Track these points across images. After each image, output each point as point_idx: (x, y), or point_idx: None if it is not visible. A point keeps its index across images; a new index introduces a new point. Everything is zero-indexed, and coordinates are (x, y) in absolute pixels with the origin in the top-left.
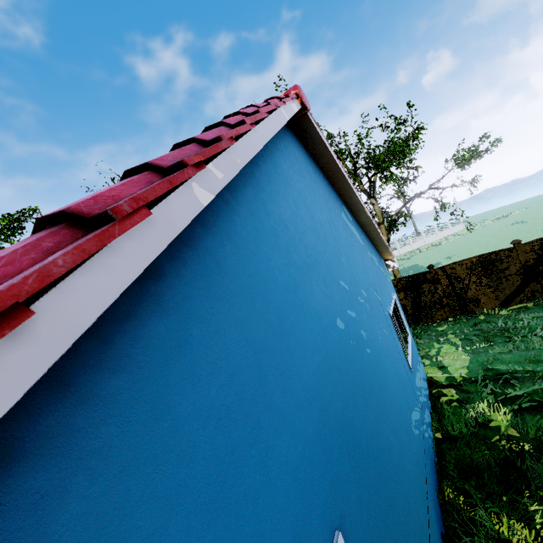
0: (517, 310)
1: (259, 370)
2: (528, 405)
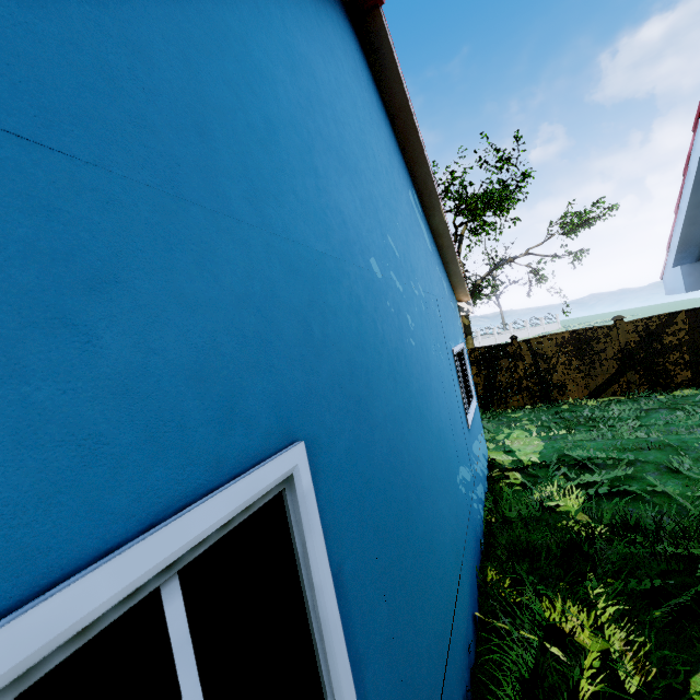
0: (609, 401)
1: (202, 119)
2: (606, 492)
